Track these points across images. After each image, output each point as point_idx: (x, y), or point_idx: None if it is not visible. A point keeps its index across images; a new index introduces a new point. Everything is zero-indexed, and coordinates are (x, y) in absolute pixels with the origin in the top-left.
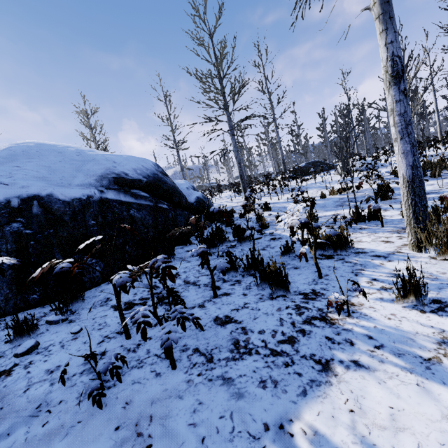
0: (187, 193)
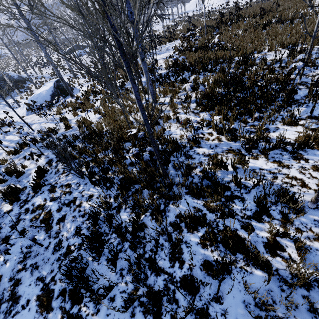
0: (14, 77)
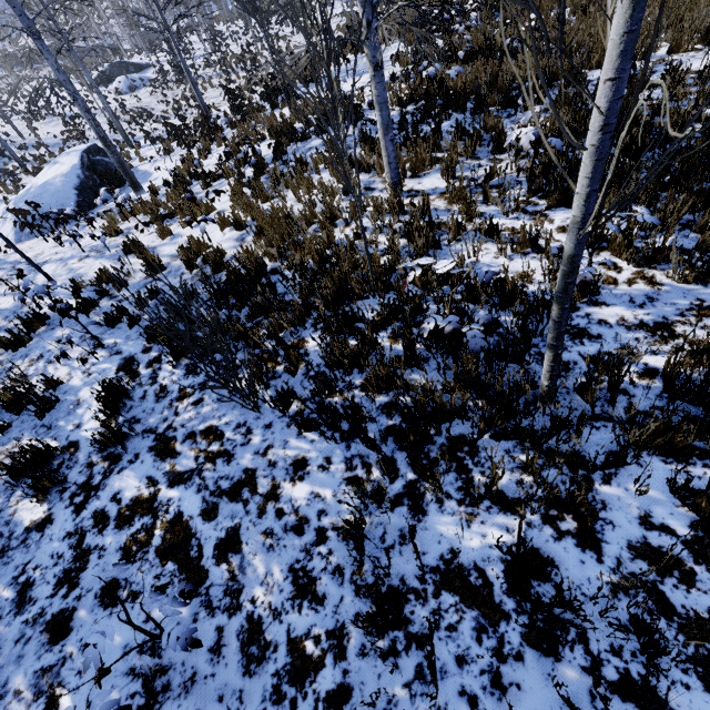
0: None
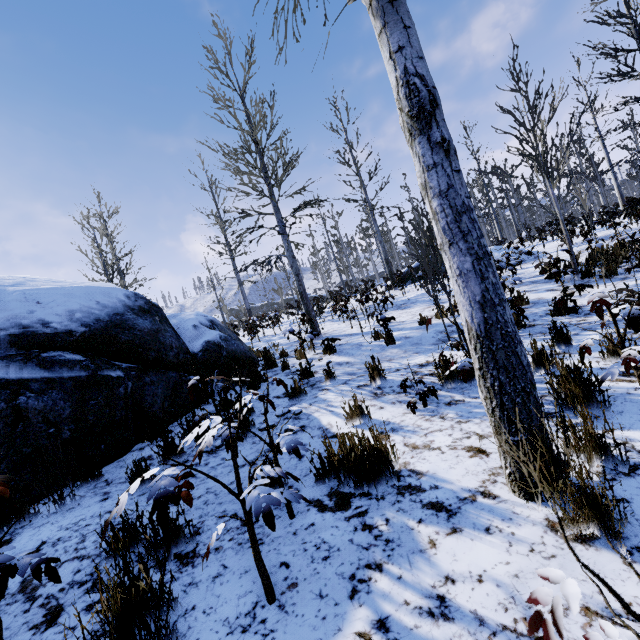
0: (193, 336)
